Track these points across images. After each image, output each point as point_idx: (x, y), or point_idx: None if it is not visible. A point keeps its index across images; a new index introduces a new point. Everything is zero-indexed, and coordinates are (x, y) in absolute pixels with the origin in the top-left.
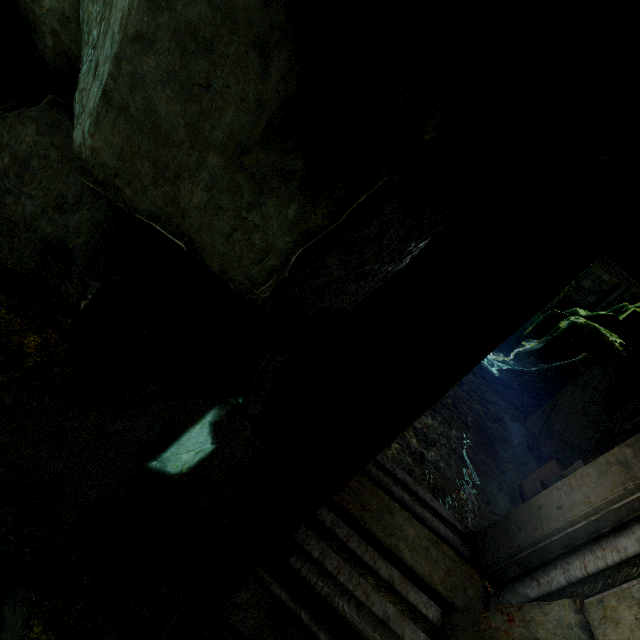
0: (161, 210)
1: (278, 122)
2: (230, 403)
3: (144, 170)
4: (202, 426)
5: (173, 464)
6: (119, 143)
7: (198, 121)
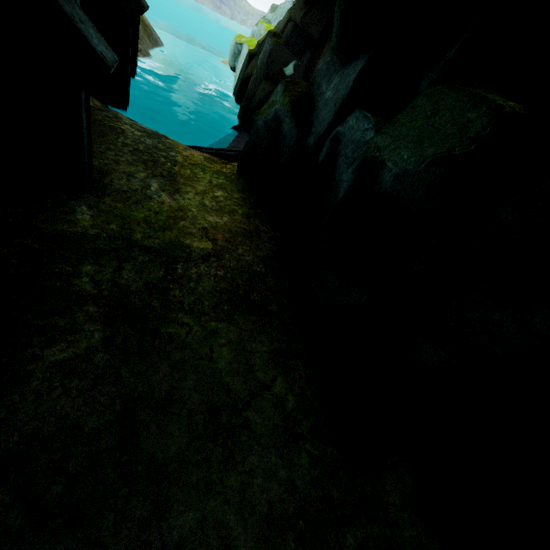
0: (294, 18)
1: (303, 3)
2: (298, 63)
3: (294, 14)
4: (292, 65)
5: (287, 72)
6: (293, 12)
7: (298, 6)
